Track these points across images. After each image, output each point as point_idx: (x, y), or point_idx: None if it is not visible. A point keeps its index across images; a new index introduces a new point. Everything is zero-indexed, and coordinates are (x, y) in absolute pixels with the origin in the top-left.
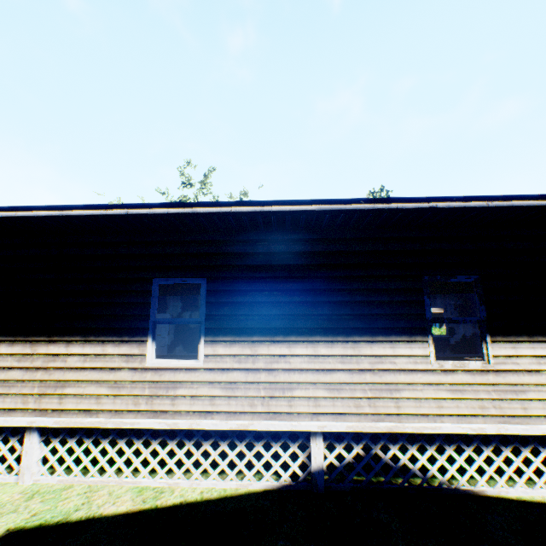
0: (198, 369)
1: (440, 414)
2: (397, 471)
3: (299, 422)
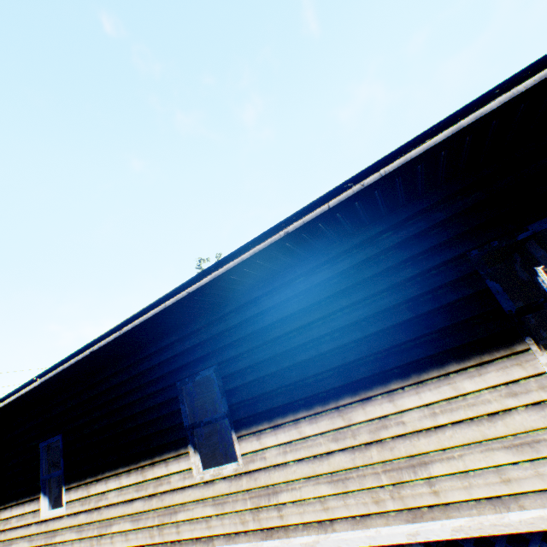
0: (64, 516)
1: (210, 535)
2: None
3: None
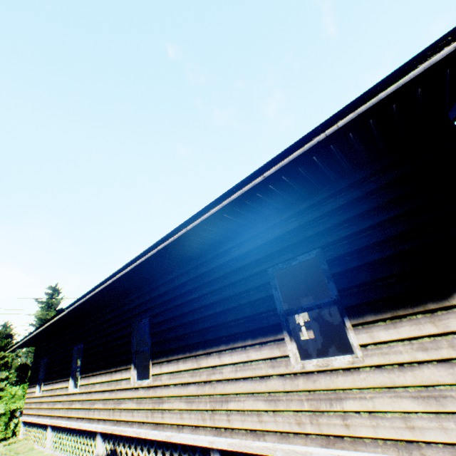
0: (78, 393)
1: (133, 420)
2: None
3: (93, 424)
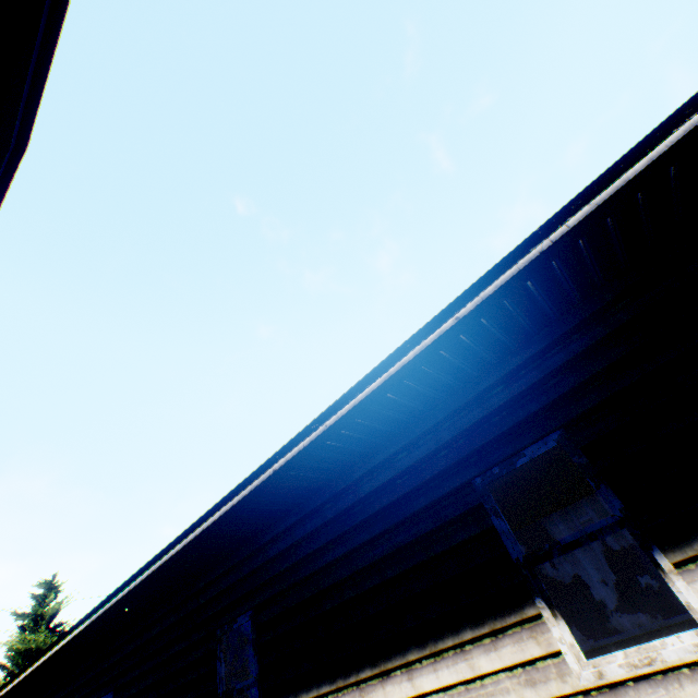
0: None
1: None
2: None
3: None
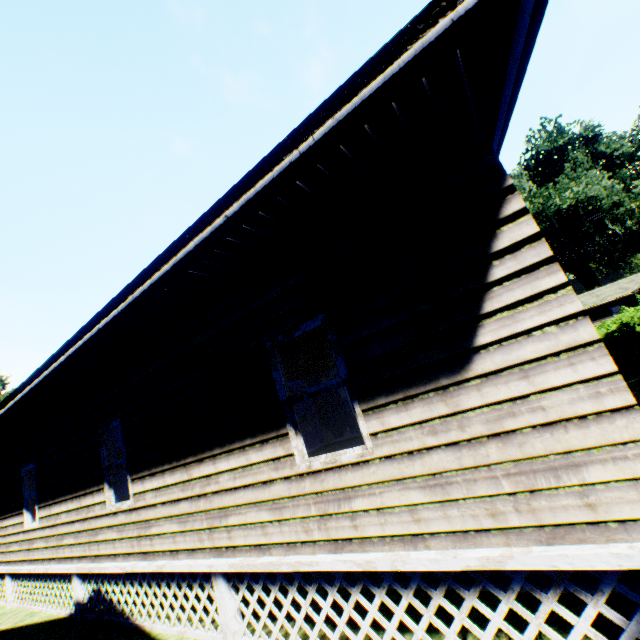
0: (38, 529)
1: (116, 553)
2: (110, 604)
3: (64, 565)
